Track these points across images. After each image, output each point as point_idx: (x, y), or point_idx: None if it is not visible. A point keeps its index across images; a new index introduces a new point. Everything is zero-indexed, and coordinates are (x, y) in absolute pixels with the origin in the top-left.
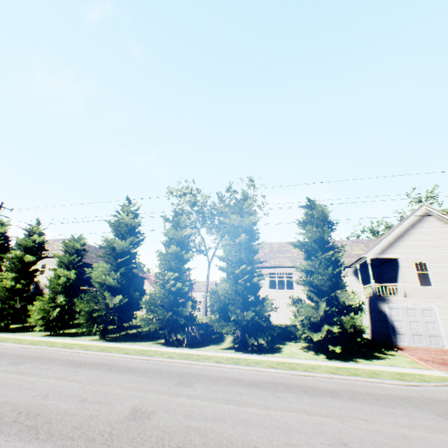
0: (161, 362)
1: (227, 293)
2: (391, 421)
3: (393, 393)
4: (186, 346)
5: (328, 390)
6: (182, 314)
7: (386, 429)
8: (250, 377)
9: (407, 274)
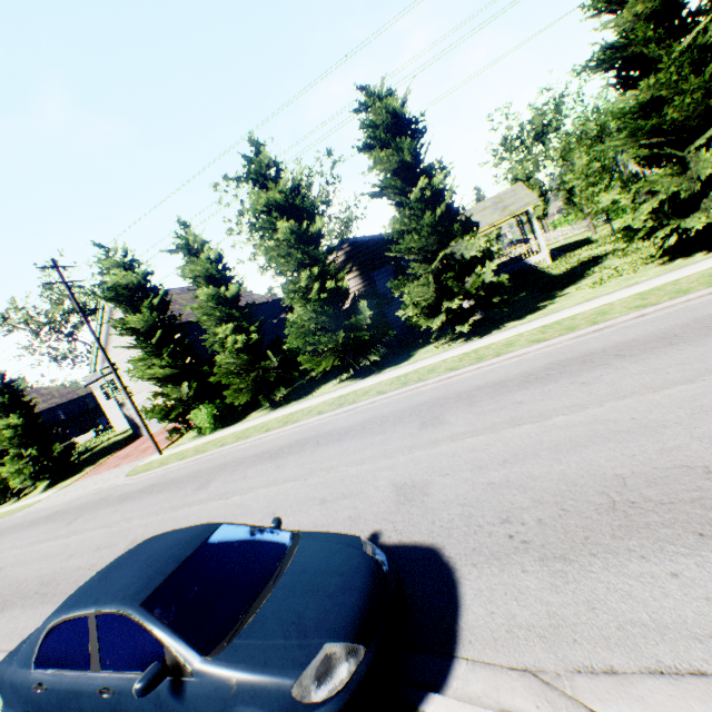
0: None
1: None
2: None
3: None
4: None
5: None
6: None
7: None
8: None
9: (126, 376)
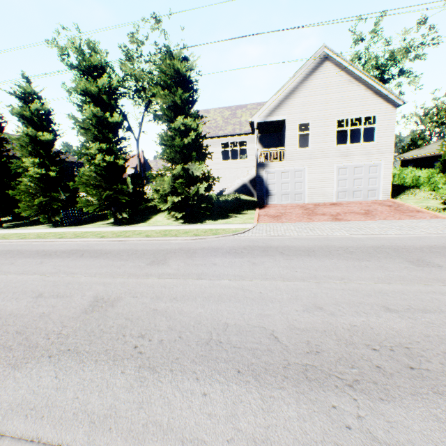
0: (9, 243)
1: (86, 176)
2: (93, 272)
3: (163, 248)
4: (67, 225)
5: (106, 252)
6: (58, 199)
7: (69, 279)
8: (62, 248)
9: (289, 138)
